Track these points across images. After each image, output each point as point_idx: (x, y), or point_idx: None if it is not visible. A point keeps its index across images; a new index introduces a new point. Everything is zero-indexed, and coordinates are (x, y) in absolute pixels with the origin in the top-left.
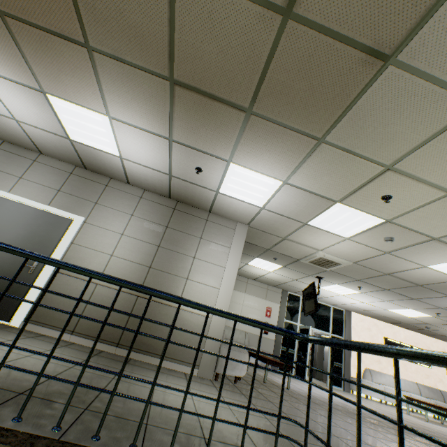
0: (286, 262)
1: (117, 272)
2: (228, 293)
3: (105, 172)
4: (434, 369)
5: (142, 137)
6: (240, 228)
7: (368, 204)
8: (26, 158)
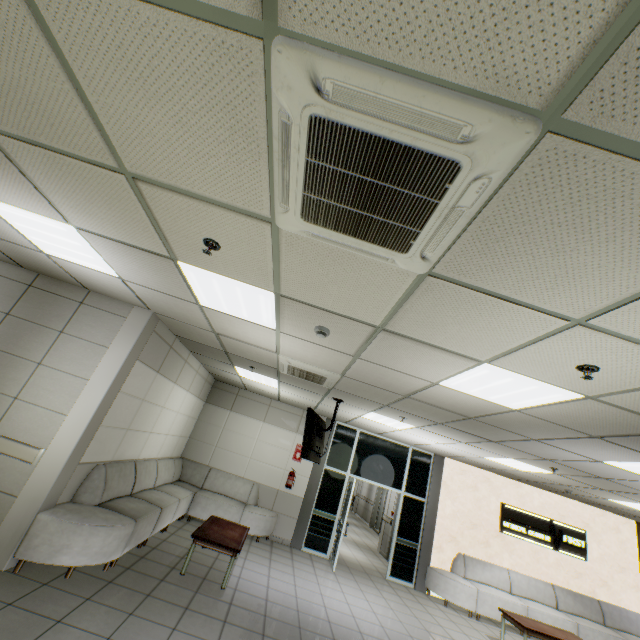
0: (271, 373)
1: None
2: (80, 424)
3: None
4: (594, 562)
5: None
6: (137, 316)
7: (213, 262)
8: None
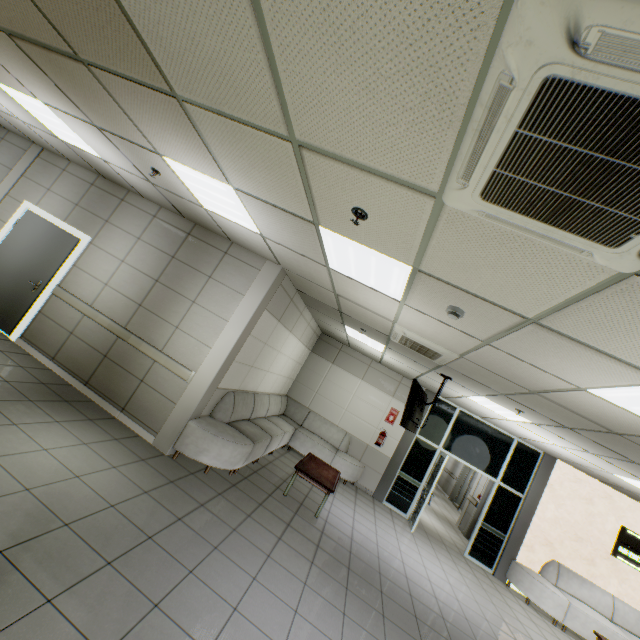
0: (380, 338)
1: (107, 304)
2: (220, 357)
3: (117, 182)
4: None
5: (82, 127)
6: (268, 270)
7: (355, 230)
8: (58, 168)
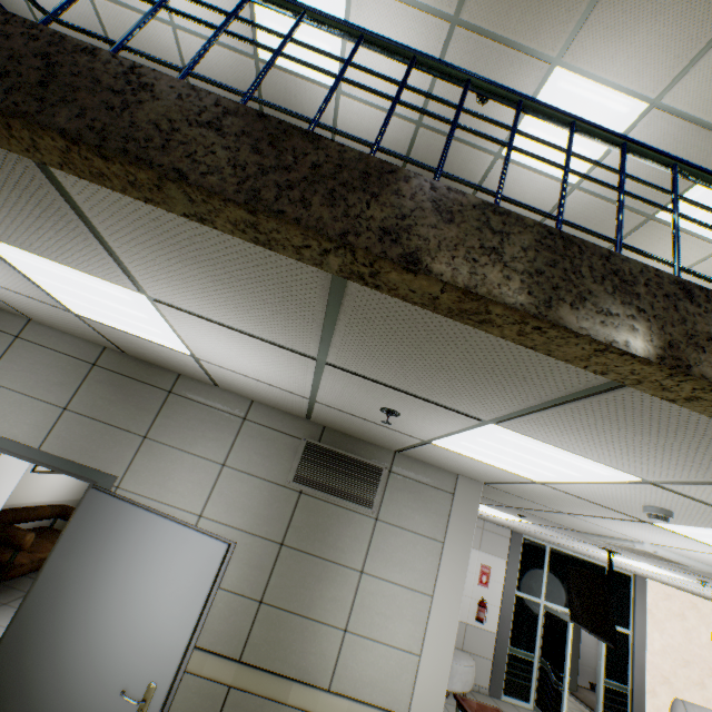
0: None
1: None
2: None
3: None
4: None
5: (397, 27)
6: None
7: None
8: None
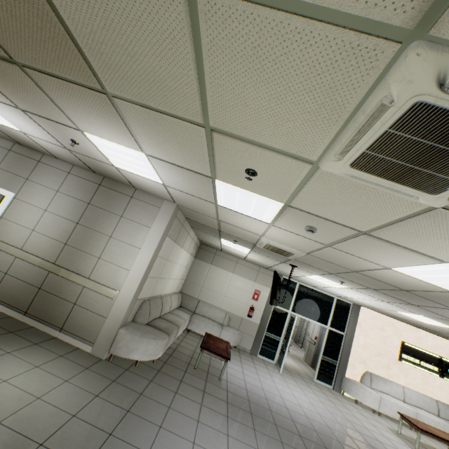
0: (248, 245)
1: (36, 246)
2: (137, 276)
3: (33, 147)
4: None
5: (5, 109)
6: (167, 207)
7: (244, 182)
8: None
